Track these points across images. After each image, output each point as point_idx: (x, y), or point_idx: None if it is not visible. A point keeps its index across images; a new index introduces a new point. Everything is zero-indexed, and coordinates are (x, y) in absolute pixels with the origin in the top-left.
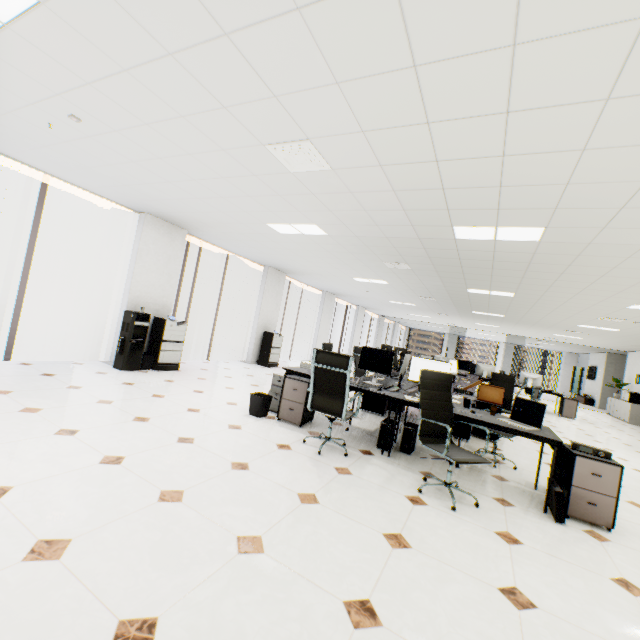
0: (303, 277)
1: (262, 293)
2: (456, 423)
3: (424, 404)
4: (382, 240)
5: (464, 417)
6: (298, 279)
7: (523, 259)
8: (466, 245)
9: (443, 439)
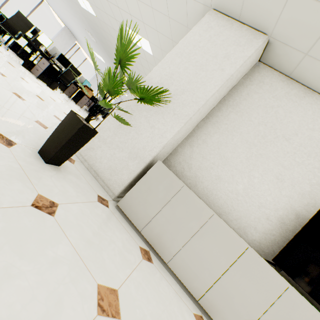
0: (83, 47)
1: (57, 35)
2: (64, 86)
3: (12, 19)
4: (70, 1)
5: (28, 38)
6: (84, 50)
7: (107, 38)
8: (88, 16)
9: (14, 36)
